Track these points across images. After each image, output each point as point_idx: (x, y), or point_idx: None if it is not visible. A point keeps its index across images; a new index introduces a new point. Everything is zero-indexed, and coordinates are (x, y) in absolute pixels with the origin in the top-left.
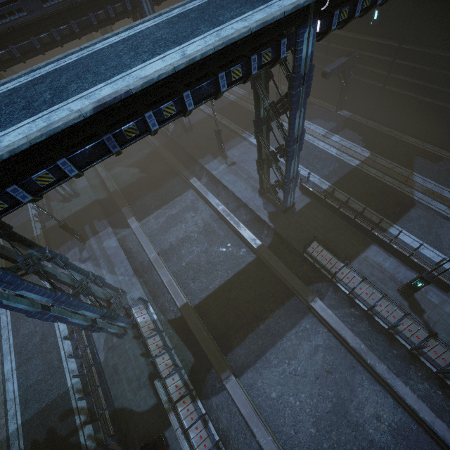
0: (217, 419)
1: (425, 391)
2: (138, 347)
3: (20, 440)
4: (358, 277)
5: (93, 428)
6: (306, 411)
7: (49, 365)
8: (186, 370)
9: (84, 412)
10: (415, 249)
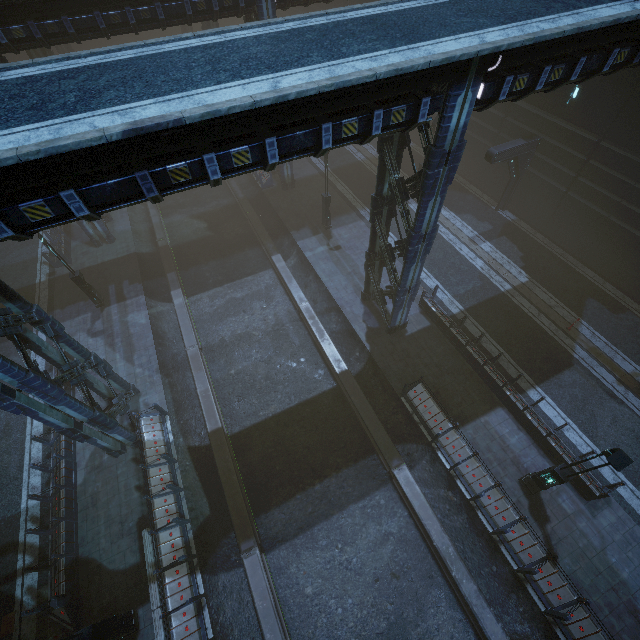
0: (219, 607)
1: (523, 637)
2: (136, 476)
3: None
4: (468, 449)
5: (38, 578)
6: (348, 625)
7: (3, 471)
8: (194, 525)
9: (32, 551)
10: (557, 428)
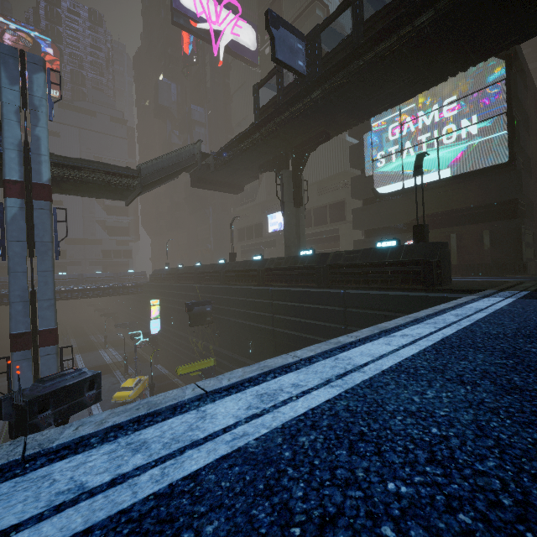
0: None
1: None
2: None
3: None
4: None
5: None
6: None
7: None
8: None
9: None
10: None
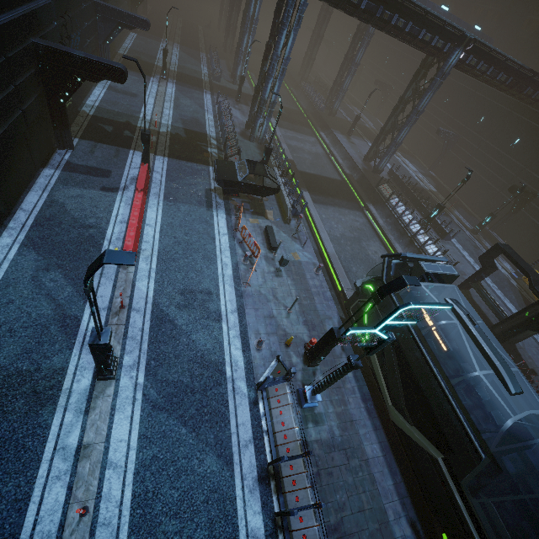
0: None
1: None
2: (258, 150)
3: (169, 128)
4: (402, 204)
5: (218, 152)
6: (338, 230)
7: (197, 121)
8: None
9: (214, 145)
10: (438, 218)
